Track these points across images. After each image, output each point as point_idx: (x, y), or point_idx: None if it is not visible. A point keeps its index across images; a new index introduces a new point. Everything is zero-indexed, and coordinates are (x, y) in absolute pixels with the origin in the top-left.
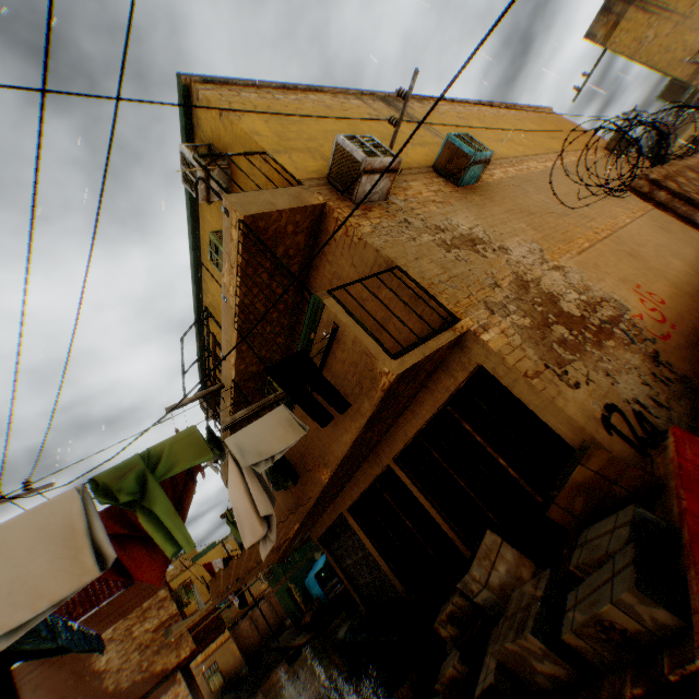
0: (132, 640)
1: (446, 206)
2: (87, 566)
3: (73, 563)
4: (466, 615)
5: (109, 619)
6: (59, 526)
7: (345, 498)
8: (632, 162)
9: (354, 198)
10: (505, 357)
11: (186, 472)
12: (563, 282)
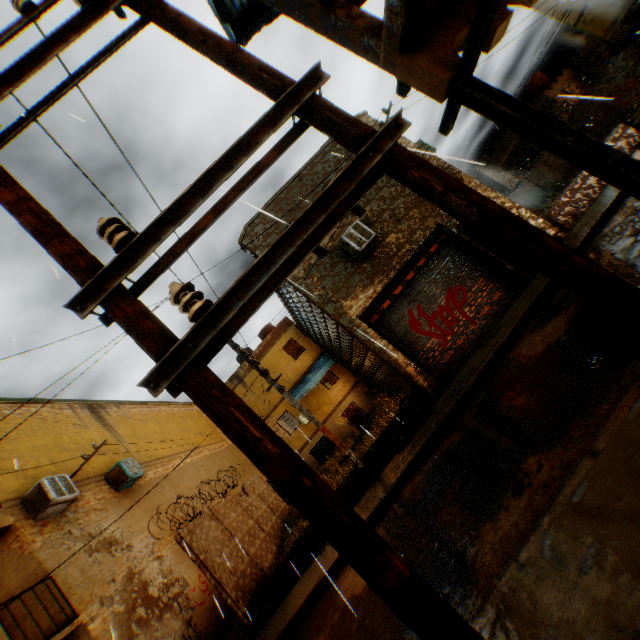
0: None
1: (103, 512)
2: None
3: None
4: None
5: None
6: None
7: None
8: None
9: (39, 517)
10: (99, 638)
11: None
12: (158, 568)
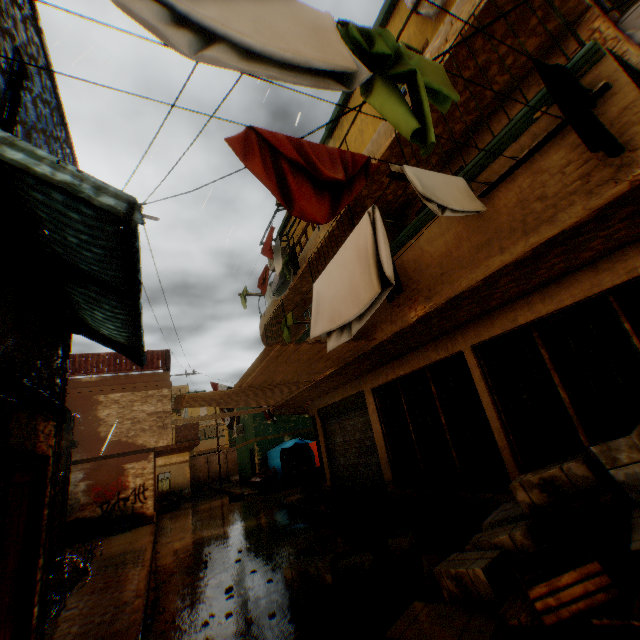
0: (130, 412)
1: None
2: (342, 55)
3: (323, 48)
4: (573, 488)
5: (121, 387)
6: (308, 22)
7: (377, 377)
8: None
9: (623, 19)
10: None
11: (364, 161)
12: None
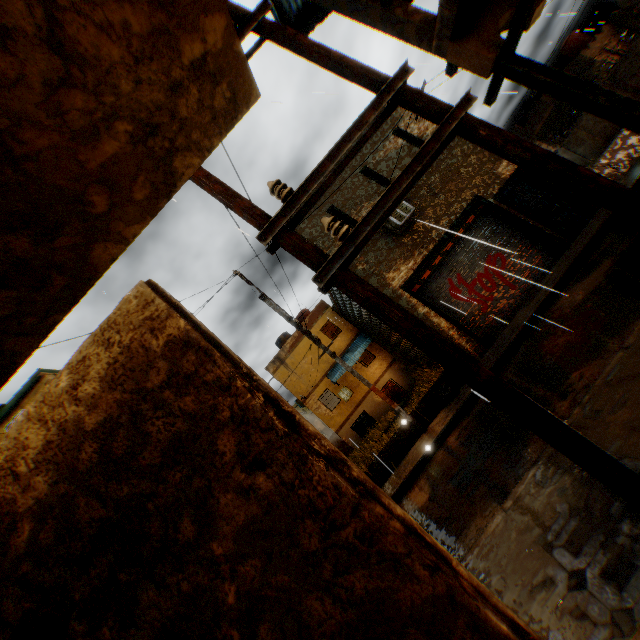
0: None
1: None
2: None
3: None
4: None
5: None
6: None
7: None
8: None
9: None
10: None
11: None
12: None
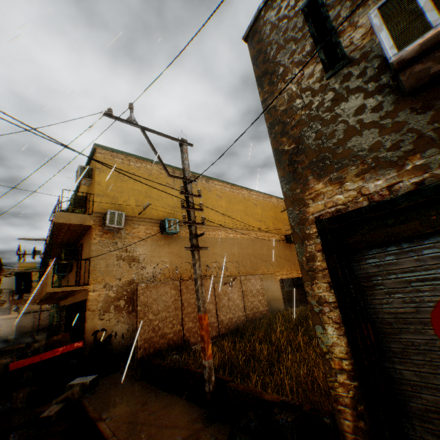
0: None
1: (142, 241)
2: None
3: None
4: None
5: None
6: None
7: (68, 301)
8: (292, 248)
9: (103, 228)
10: (89, 302)
11: None
12: None
